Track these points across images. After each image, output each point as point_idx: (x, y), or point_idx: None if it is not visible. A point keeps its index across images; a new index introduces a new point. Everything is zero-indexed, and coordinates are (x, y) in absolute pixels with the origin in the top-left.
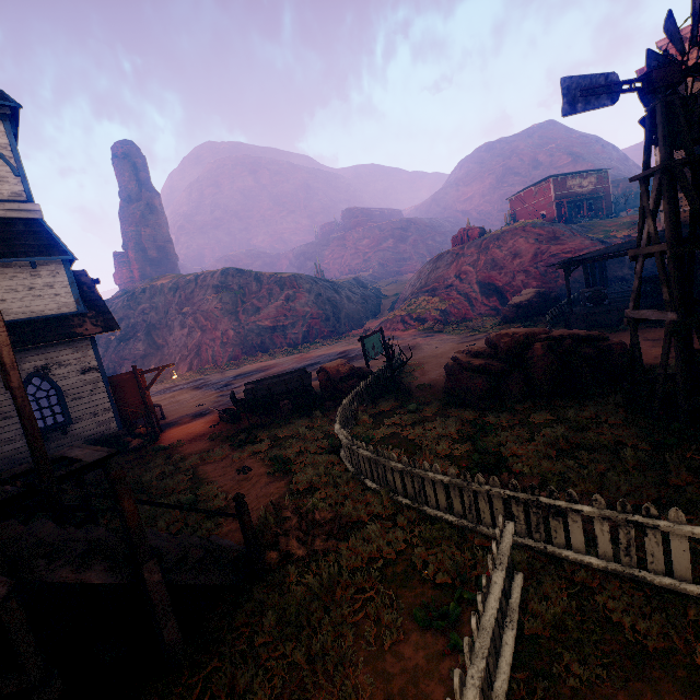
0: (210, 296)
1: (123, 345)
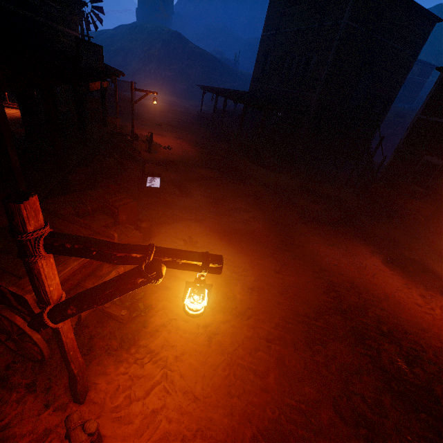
0: (158, 46)
1: (113, 55)
